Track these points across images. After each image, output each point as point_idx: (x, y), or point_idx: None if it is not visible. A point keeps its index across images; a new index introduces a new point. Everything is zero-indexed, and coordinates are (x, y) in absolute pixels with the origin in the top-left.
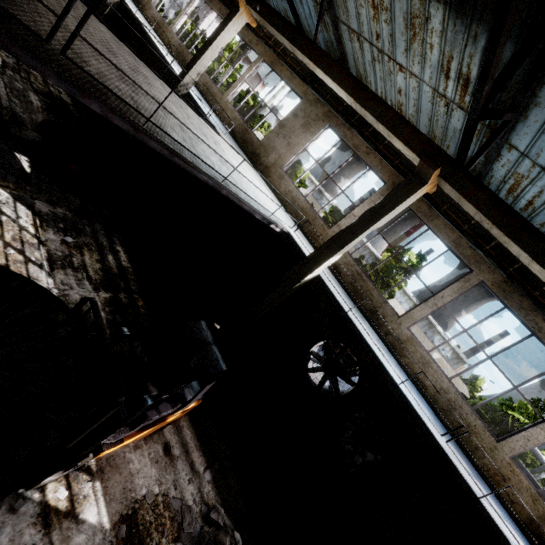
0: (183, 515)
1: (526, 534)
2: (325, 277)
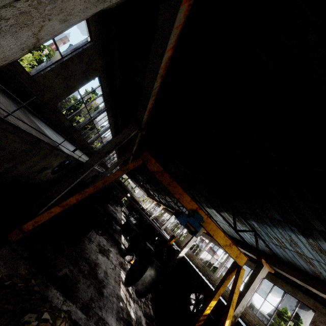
0: None
1: None
2: (188, 260)
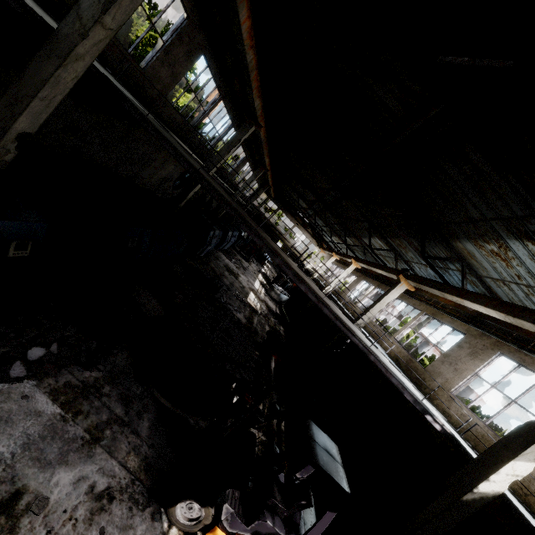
0: None
1: None
2: (525, 513)
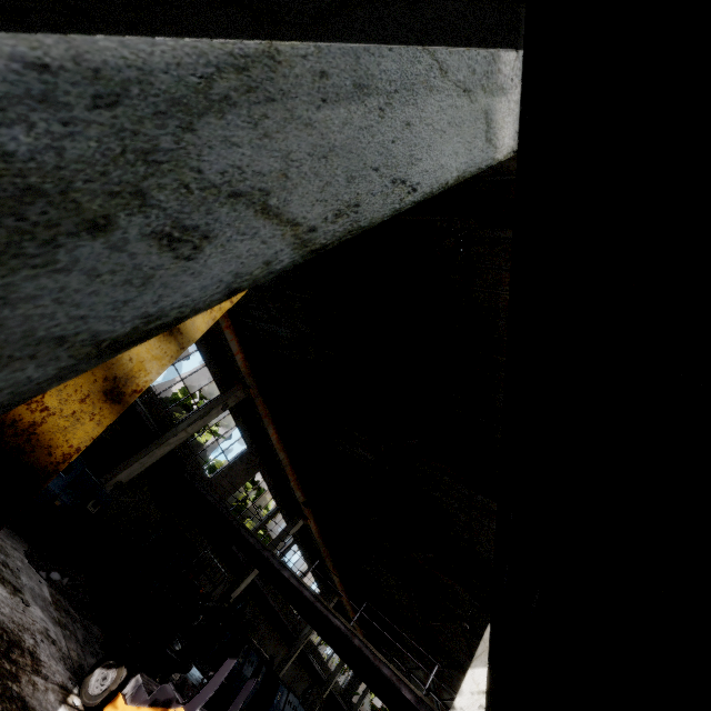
0: None
1: None
2: None
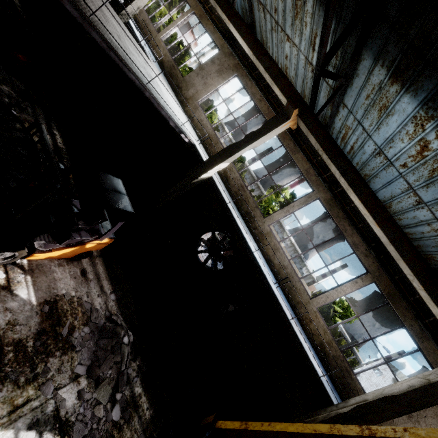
0: (92, 312)
1: (317, 352)
2: (217, 181)
